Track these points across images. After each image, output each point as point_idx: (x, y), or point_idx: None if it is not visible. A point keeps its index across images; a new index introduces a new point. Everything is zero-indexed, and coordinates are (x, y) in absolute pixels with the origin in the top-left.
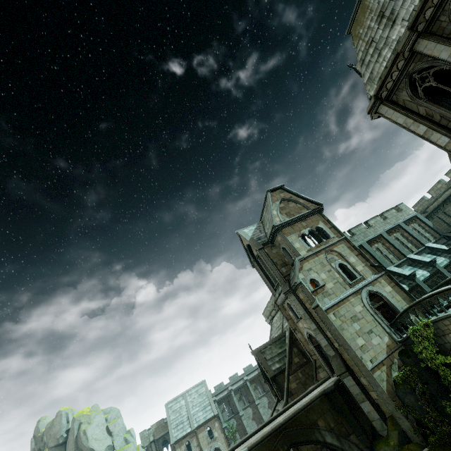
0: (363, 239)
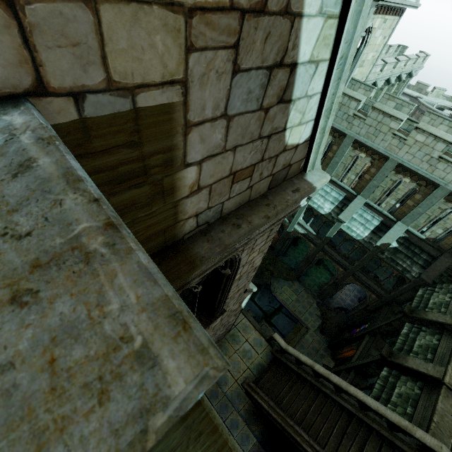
0: (360, 135)
